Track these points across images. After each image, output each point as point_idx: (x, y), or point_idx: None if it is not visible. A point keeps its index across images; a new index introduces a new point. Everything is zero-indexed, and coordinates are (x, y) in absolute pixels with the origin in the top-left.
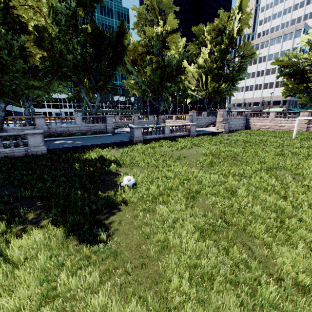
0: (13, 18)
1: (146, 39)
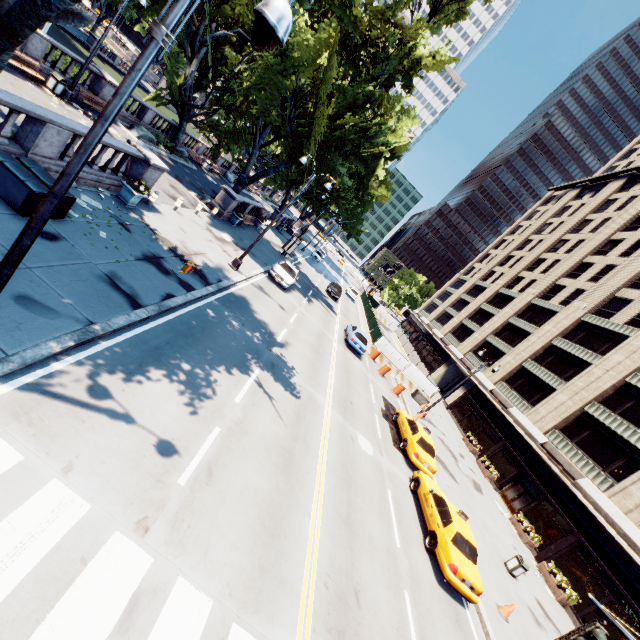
0: None
1: None
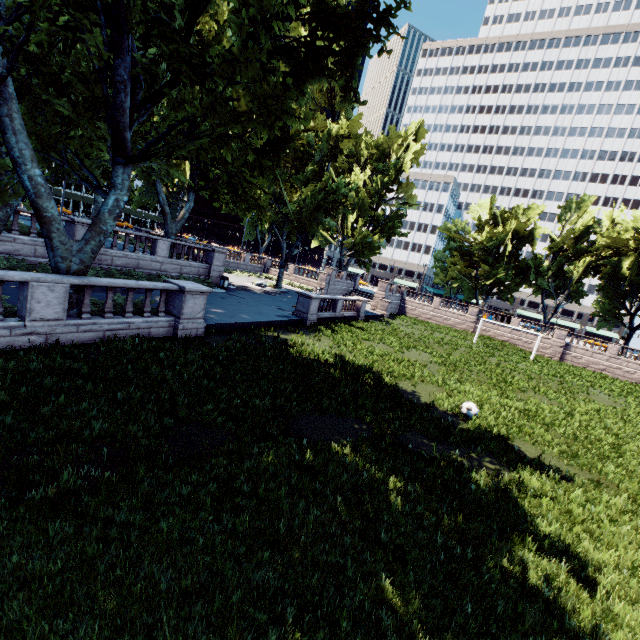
0: (205, 46)
1: (311, 133)
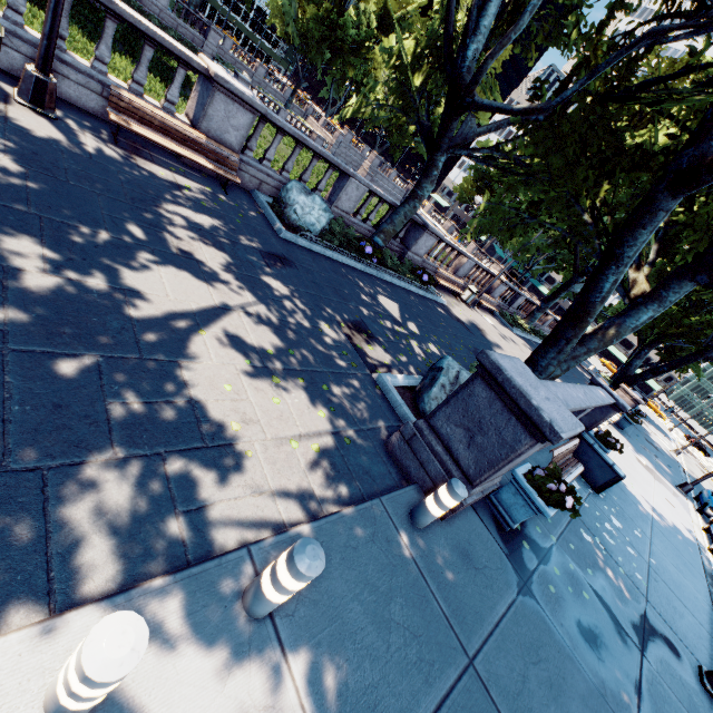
0: None
1: None
